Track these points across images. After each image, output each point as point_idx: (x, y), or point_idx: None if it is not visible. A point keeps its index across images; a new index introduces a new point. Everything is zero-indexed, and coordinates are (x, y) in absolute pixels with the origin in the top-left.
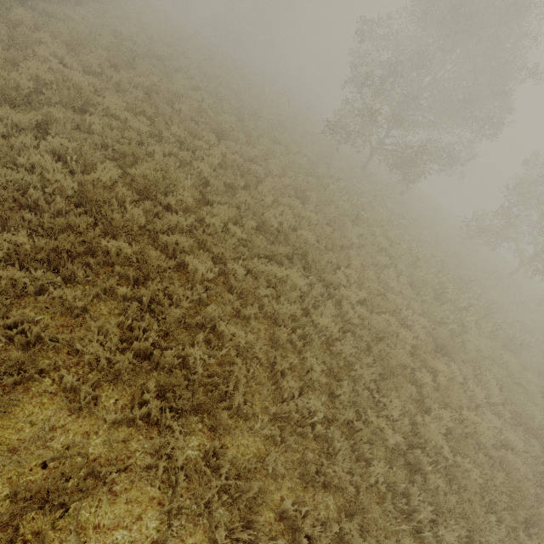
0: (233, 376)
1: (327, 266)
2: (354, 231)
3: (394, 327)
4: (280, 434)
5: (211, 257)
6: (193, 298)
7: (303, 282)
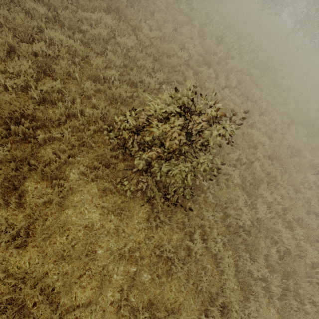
0: (61, 56)
1: (132, 16)
2: (163, 2)
3: (177, 52)
4: (95, 86)
5: (48, 9)
6: (34, 25)
7: (112, 22)
